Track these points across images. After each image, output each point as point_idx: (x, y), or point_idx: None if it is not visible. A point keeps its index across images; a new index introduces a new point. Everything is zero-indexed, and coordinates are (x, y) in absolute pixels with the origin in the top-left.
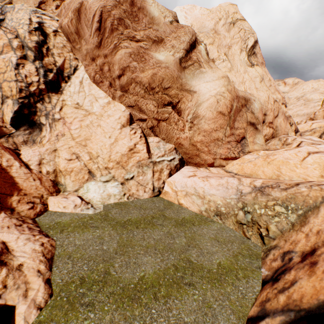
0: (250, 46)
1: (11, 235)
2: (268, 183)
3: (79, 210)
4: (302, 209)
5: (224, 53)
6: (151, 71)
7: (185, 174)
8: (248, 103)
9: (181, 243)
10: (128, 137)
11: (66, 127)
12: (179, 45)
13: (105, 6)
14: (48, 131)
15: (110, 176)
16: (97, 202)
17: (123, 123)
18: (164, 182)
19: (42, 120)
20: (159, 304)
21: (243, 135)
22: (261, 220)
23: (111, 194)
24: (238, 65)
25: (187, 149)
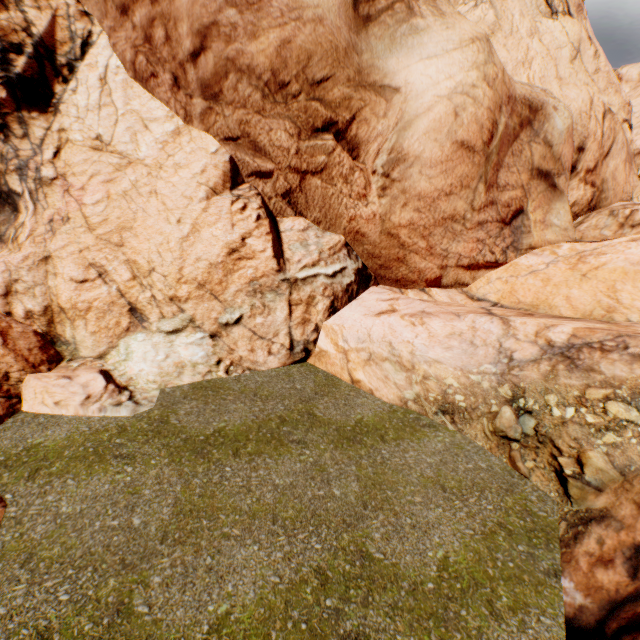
0: None
1: None
2: (589, 336)
3: (94, 409)
4: None
5: None
6: (277, 33)
7: (368, 307)
8: (539, 116)
9: (346, 495)
10: (225, 220)
11: (72, 200)
12: None
13: None
14: (31, 212)
15: (183, 320)
16: (147, 386)
17: (213, 184)
18: (317, 328)
19: (13, 183)
20: None
21: (520, 205)
22: (563, 437)
23: (184, 362)
24: (516, 14)
25: (376, 246)
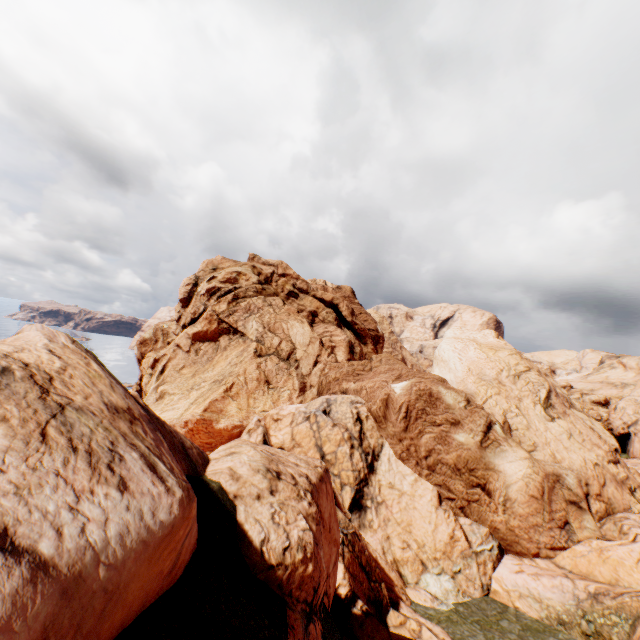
0: (544, 397)
1: (421, 618)
2: (599, 589)
3: (435, 604)
4: (630, 618)
5: (515, 405)
6: (455, 452)
7: (509, 567)
8: (560, 477)
9: None
10: (444, 521)
11: (388, 510)
12: (476, 428)
13: (409, 400)
14: (374, 515)
15: (439, 568)
16: (441, 597)
17: (435, 504)
18: (490, 577)
19: (368, 502)
20: None
21: (565, 518)
22: (603, 630)
23: (447, 588)
24: (535, 421)
25: (504, 534)
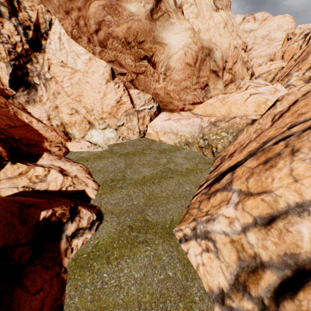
0: None
1: (60, 163)
2: (218, 119)
3: (92, 149)
4: (236, 132)
5: None
6: (125, 24)
7: (162, 119)
8: (211, 52)
9: (164, 161)
10: (114, 91)
11: (59, 86)
12: None
13: None
14: (44, 91)
15: (105, 125)
16: (101, 144)
17: (107, 78)
18: (147, 126)
19: (36, 80)
20: (156, 185)
21: (207, 82)
22: (213, 143)
23: (109, 137)
24: (204, 10)
25: (162, 98)
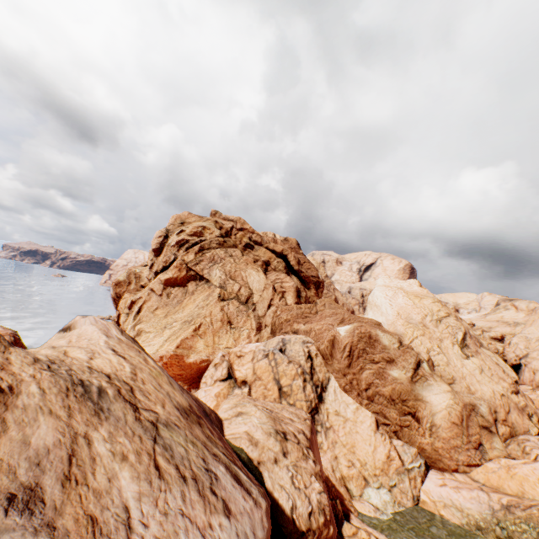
0: (460, 339)
1: (368, 528)
2: (511, 502)
3: (378, 514)
4: (538, 527)
5: (437, 345)
6: (390, 386)
7: (434, 481)
8: (475, 407)
9: None
10: (382, 443)
11: (335, 434)
12: (408, 365)
13: (352, 341)
14: (324, 438)
15: (378, 483)
16: (381, 508)
17: (374, 429)
18: (419, 490)
19: (318, 427)
20: None
21: (479, 440)
22: (514, 536)
23: (385, 500)
24: (454, 359)
25: (429, 453)
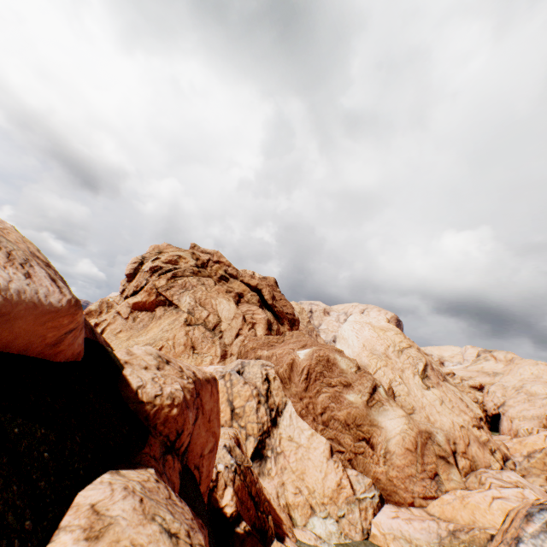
0: (421, 370)
1: None
2: (457, 526)
3: (318, 542)
4: None
5: (398, 375)
6: (346, 410)
7: (387, 514)
8: (431, 435)
9: None
10: (333, 471)
11: (286, 460)
12: (364, 389)
13: (310, 364)
14: (273, 463)
15: (326, 512)
16: (325, 538)
17: (327, 455)
18: (370, 522)
19: (268, 452)
20: None
21: (435, 470)
22: None
23: (331, 531)
24: (414, 389)
25: (384, 484)
